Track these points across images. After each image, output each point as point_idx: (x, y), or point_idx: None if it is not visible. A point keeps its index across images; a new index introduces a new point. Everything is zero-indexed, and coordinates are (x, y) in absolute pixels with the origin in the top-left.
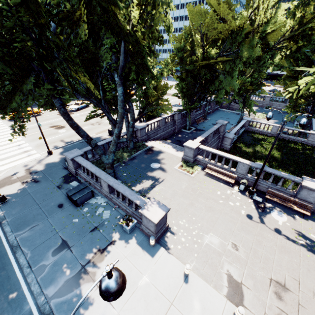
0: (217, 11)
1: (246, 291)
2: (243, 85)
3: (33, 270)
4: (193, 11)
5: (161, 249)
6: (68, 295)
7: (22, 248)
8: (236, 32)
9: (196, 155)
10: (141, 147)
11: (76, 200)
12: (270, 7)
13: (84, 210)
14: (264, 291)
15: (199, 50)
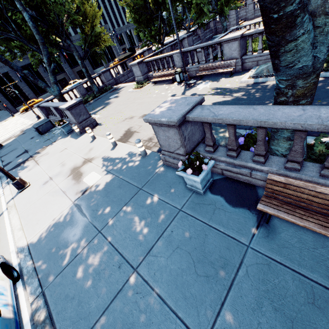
0: None
1: (135, 134)
2: None
3: (3, 165)
4: None
5: (85, 134)
6: (16, 168)
7: (2, 160)
8: None
9: (146, 72)
10: (107, 89)
11: (36, 128)
12: None
13: (45, 134)
14: (149, 130)
15: None
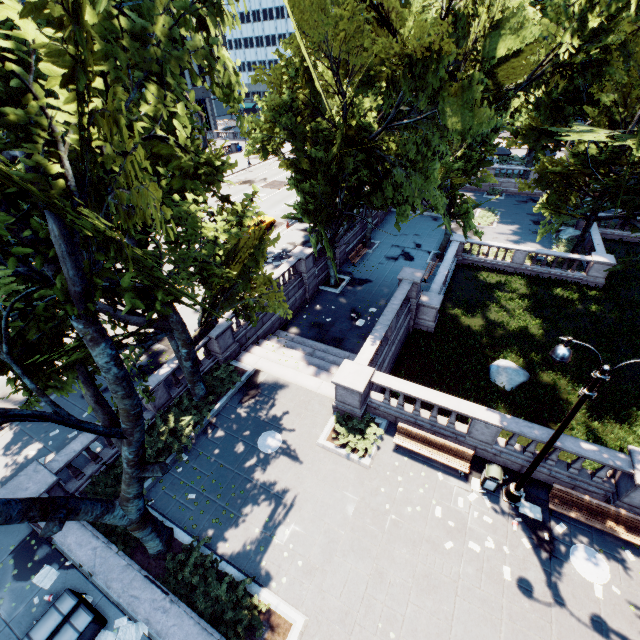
0: None
1: None
2: (447, 176)
3: None
4: None
5: None
6: None
7: None
8: (422, 60)
9: (366, 395)
10: (227, 385)
11: None
12: None
13: None
14: None
15: (331, 100)
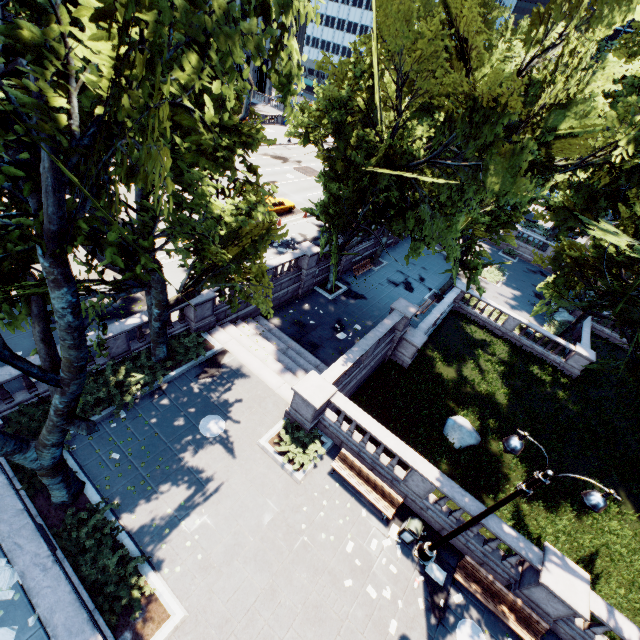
0: (455, 14)
1: None
2: (471, 226)
3: None
4: (391, 5)
5: None
6: None
7: None
8: (485, 110)
9: (321, 411)
10: (190, 355)
11: None
12: (584, 64)
13: None
14: None
15: (387, 113)
